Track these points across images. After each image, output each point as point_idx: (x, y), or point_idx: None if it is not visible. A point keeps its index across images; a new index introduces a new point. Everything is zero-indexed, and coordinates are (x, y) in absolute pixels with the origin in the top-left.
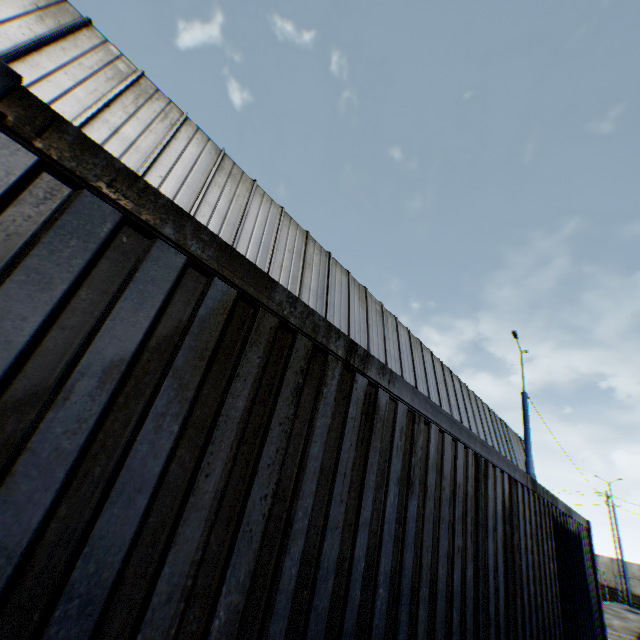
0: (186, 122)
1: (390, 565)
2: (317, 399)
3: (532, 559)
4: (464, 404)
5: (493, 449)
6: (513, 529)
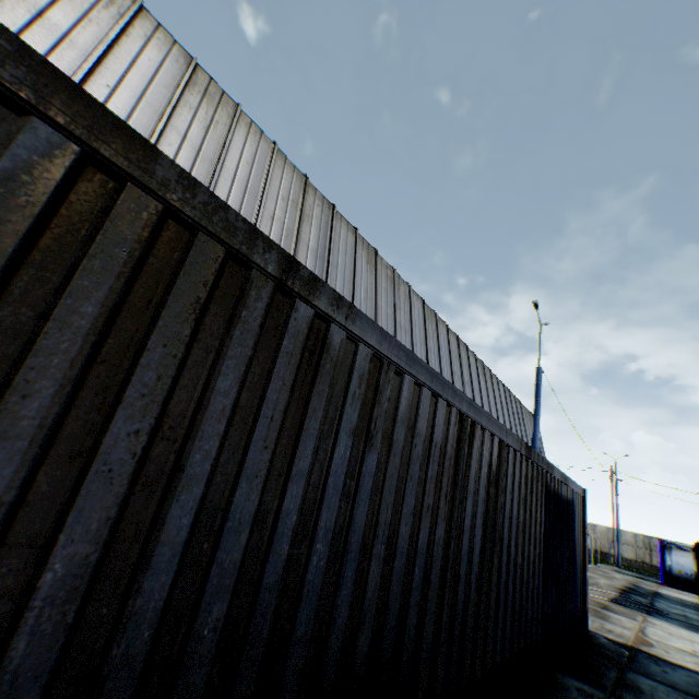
0: (142, 14)
1: (334, 521)
2: (231, 323)
3: (517, 522)
4: (478, 381)
5: (484, 411)
6: (499, 493)
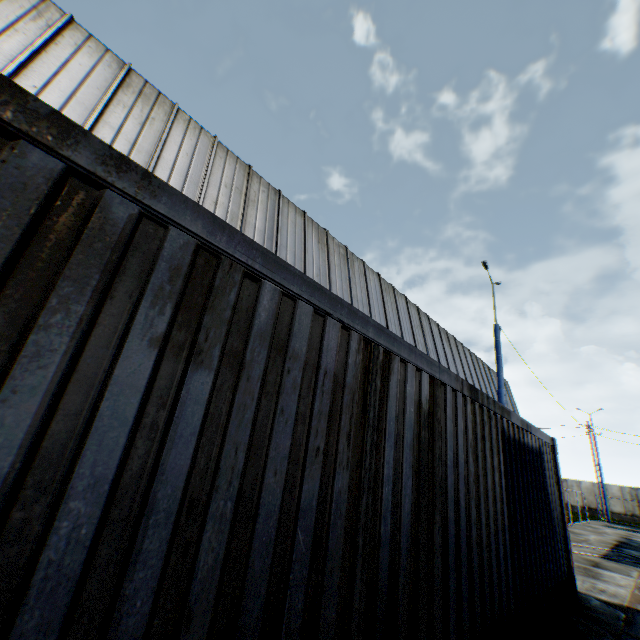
0: (72, 26)
1: (115, 466)
2: None
3: (467, 472)
4: (443, 348)
5: (403, 341)
6: (435, 437)
